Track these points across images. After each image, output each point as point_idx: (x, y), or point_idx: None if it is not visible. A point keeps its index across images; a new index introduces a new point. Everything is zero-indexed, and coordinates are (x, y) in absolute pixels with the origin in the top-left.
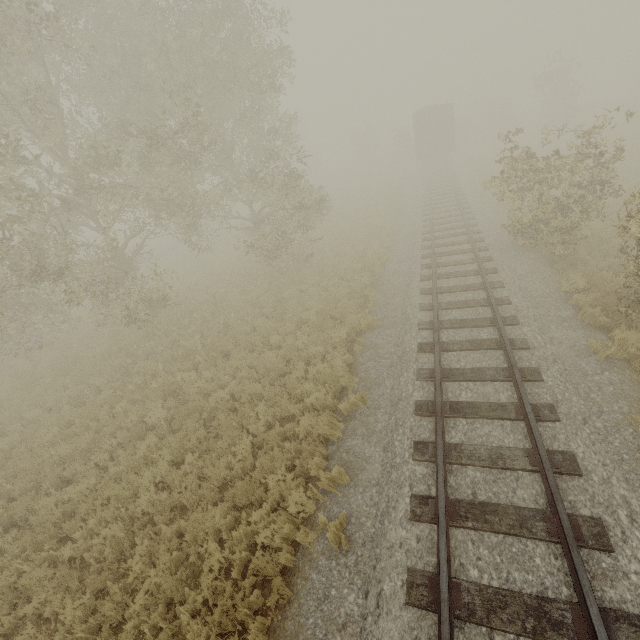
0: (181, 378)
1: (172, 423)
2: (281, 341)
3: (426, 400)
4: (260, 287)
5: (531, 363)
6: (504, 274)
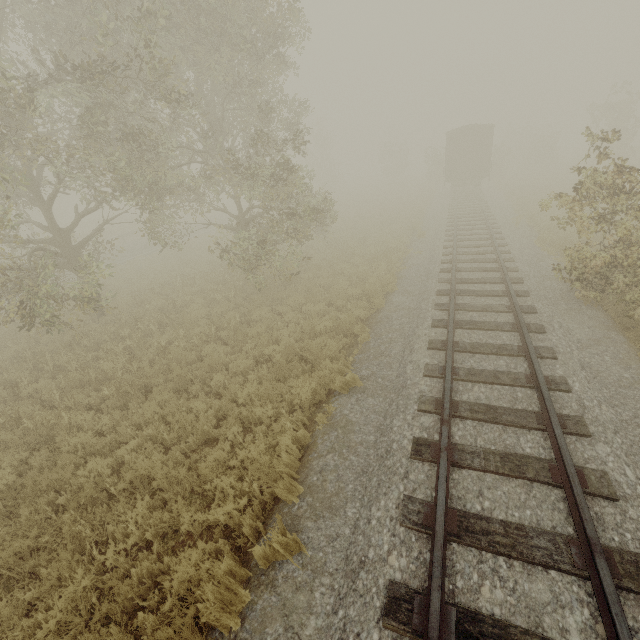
0: (70, 420)
1: (8, 504)
2: (228, 382)
3: (411, 587)
4: (232, 300)
5: (624, 537)
6: (555, 337)
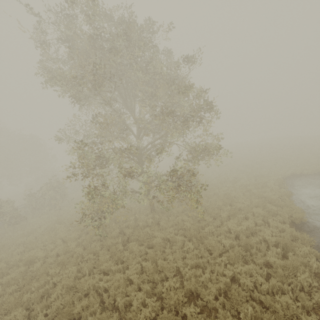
0: None
1: None
2: None
3: None
4: None
5: None
6: None
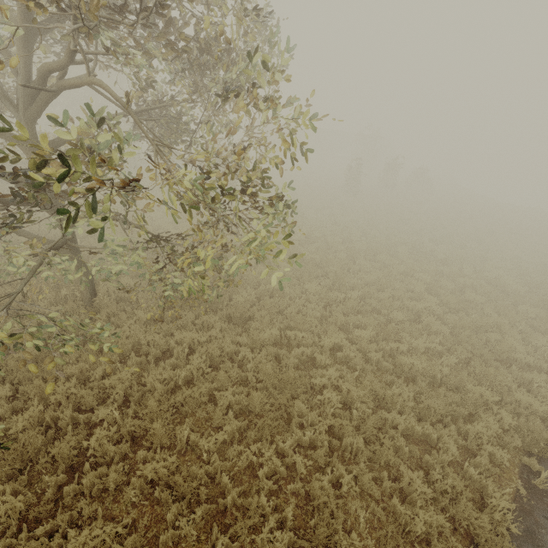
0: None
1: None
2: None
3: None
4: None
5: None
6: None
